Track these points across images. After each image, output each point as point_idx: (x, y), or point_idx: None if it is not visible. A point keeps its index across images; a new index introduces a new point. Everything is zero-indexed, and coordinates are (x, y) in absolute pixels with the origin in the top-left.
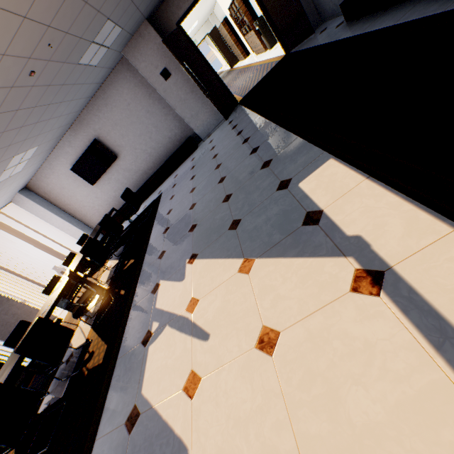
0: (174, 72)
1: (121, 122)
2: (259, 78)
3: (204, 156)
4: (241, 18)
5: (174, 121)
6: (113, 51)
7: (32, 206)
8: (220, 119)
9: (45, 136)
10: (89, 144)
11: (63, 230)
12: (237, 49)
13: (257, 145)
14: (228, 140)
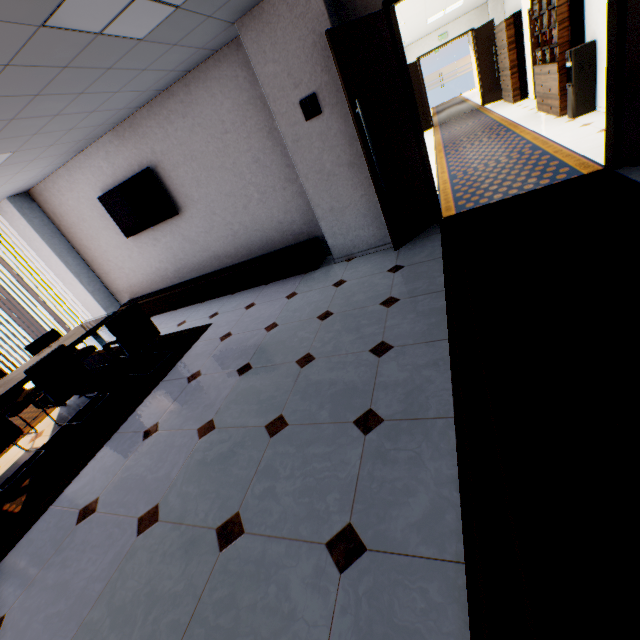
0: (329, 110)
1: (203, 157)
2: (514, 187)
3: (301, 320)
4: (547, 29)
5: (298, 198)
6: (199, 15)
7: (24, 228)
8: (385, 239)
9: (26, 140)
10: (137, 170)
11: (64, 281)
12: (509, 78)
13: (367, 526)
14: (354, 337)
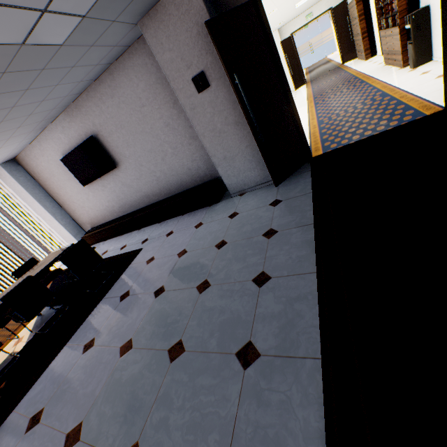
0: (215, 83)
1: (129, 125)
2: (369, 129)
3: (203, 248)
4: (388, 1)
5: (201, 150)
6: (105, 21)
7: (14, 184)
8: (267, 177)
9: None
10: (85, 138)
11: (45, 218)
12: (361, 42)
13: None
14: (241, 266)
